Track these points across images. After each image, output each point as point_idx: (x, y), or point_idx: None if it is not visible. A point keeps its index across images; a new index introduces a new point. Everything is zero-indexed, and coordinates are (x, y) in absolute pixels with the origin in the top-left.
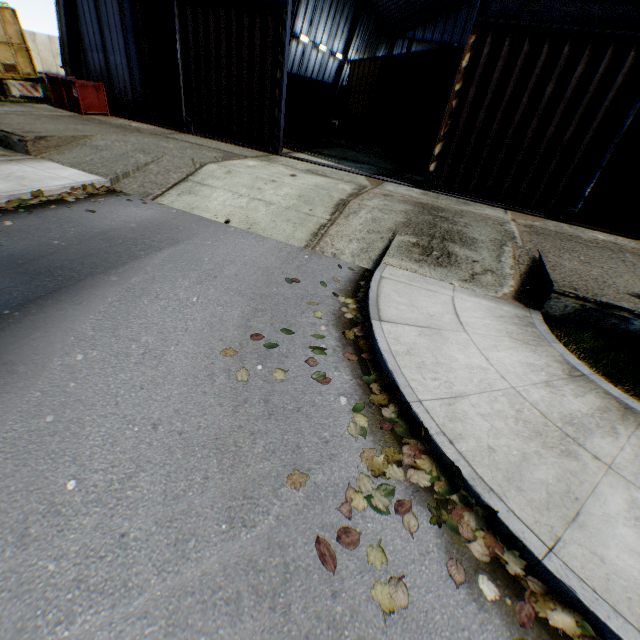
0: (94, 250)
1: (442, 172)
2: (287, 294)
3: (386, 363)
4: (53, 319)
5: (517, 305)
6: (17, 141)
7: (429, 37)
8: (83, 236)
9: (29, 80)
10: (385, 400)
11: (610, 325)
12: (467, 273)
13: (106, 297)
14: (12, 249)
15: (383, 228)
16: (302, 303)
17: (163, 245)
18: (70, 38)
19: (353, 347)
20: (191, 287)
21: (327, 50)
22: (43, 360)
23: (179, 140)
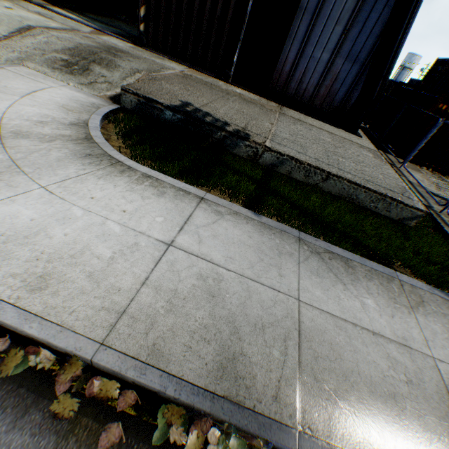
0: None
1: (149, 33)
2: None
3: None
4: None
5: (107, 101)
6: None
7: None
8: None
9: None
10: None
11: (157, 116)
12: (89, 81)
13: None
14: None
15: (51, 49)
16: None
17: None
18: None
19: None
20: None
21: None
22: None
23: None
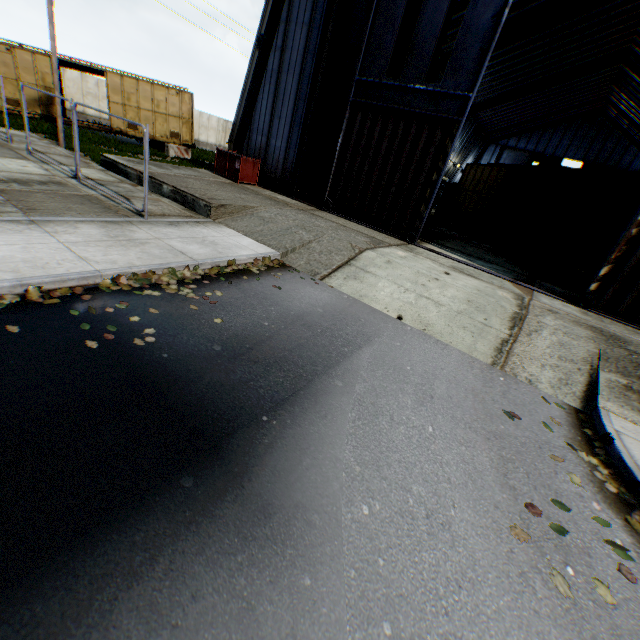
0: (302, 339)
1: (604, 293)
2: (519, 436)
3: None
4: (310, 437)
5: None
6: (201, 205)
7: (522, 146)
8: (284, 318)
9: (183, 144)
10: None
11: None
12: None
13: (344, 411)
14: (233, 327)
15: (575, 357)
16: (544, 455)
17: (359, 341)
18: (241, 122)
19: None
20: (417, 408)
21: None
22: (330, 507)
23: (324, 218)
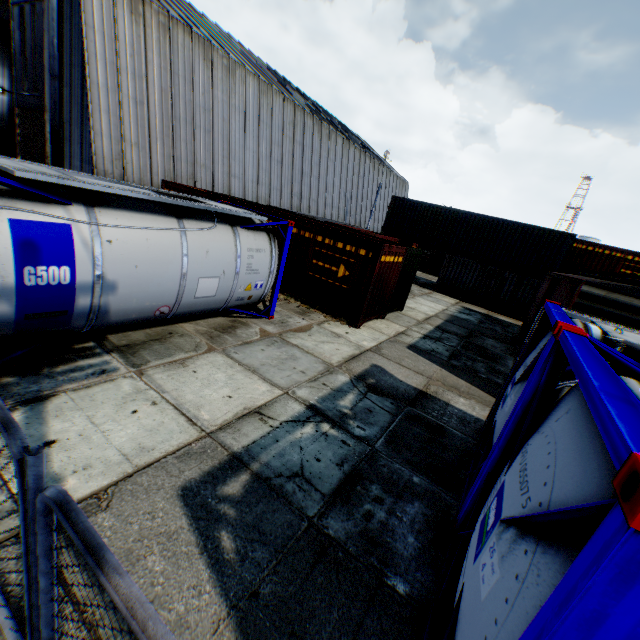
0: None
1: None
2: None
3: None
4: None
5: None
6: None
7: None
8: None
9: None
10: None
11: None
12: None
13: None
14: None
15: None
16: None
17: None
18: None
19: None
20: None
21: None
22: None
23: None
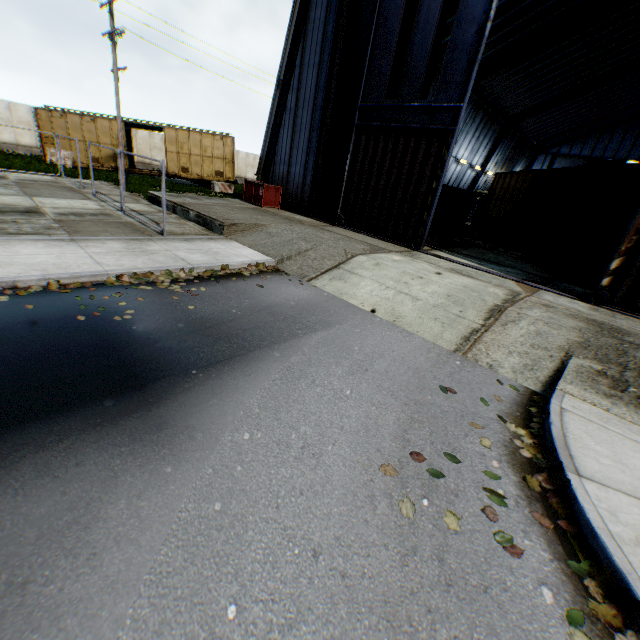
0: (261, 323)
1: (618, 288)
2: (444, 406)
3: (606, 551)
4: (227, 387)
5: None
6: (217, 225)
7: (576, 152)
8: (253, 308)
9: (227, 181)
10: (614, 617)
11: None
12: None
13: (270, 373)
14: (202, 312)
15: (551, 345)
16: (463, 422)
17: (317, 327)
18: (267, 155)
19: (541, 504)
20: (344, 377)
21: (466, 163)
22: (216, 431)
23: (332, 232)
